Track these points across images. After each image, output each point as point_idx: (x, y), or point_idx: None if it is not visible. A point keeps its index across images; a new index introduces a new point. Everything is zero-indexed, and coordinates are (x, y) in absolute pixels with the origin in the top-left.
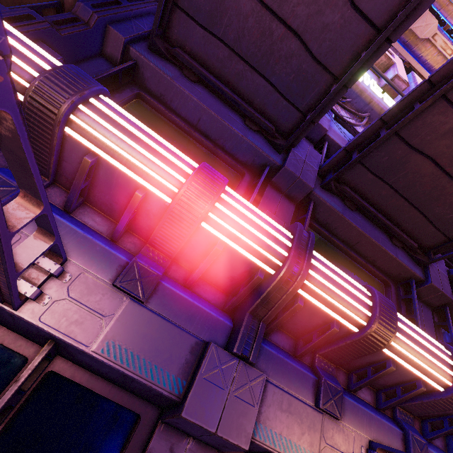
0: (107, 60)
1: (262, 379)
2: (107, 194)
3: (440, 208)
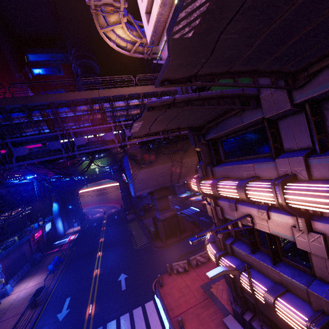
0: (209, 144)
1: (320, 237)
2: None
3: None
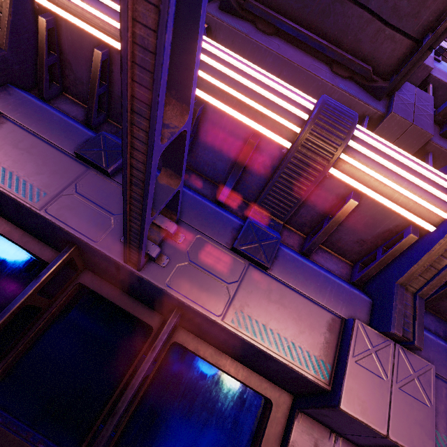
0: None
1: None
2: None
3: None
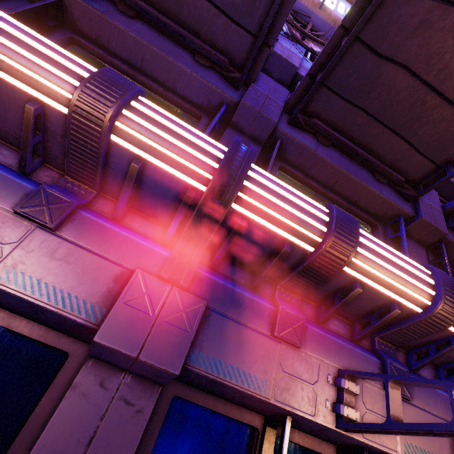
0: (30, 2)
1: (200, 306)
2: (6, 118)
3: (423, 129)
